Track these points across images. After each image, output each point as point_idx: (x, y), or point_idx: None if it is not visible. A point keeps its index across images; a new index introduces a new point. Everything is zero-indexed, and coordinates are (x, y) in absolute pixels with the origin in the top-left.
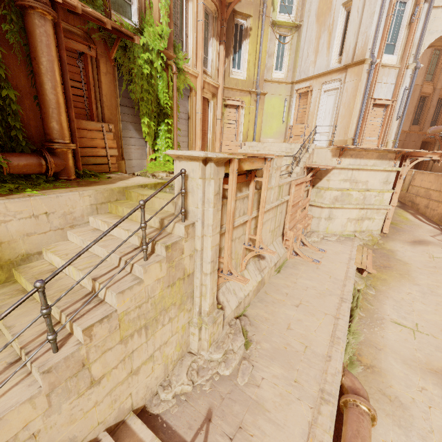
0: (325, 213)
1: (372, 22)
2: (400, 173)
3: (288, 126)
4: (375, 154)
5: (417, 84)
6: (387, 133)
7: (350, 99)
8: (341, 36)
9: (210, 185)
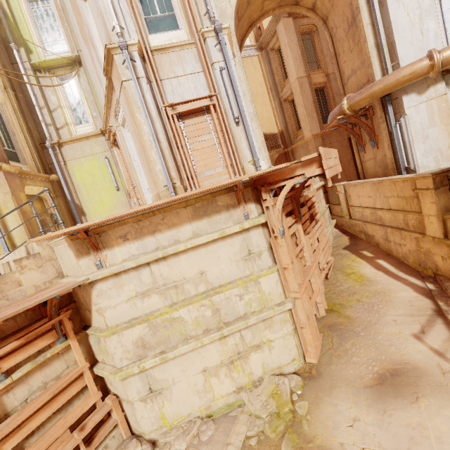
0: (134, 386)
1: None
2: (268, 225)
3: (126, 191)
4: (184, 211)
5: (300, 77)
6: (234, 153)
7: (132, 122)
8: None
9: None
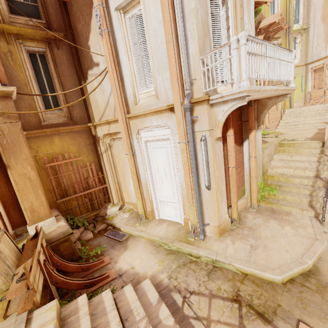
0: None
1: None
2: None
3: (306, 92)
4: None
5: None
6: None
7: None
8: None
9: None
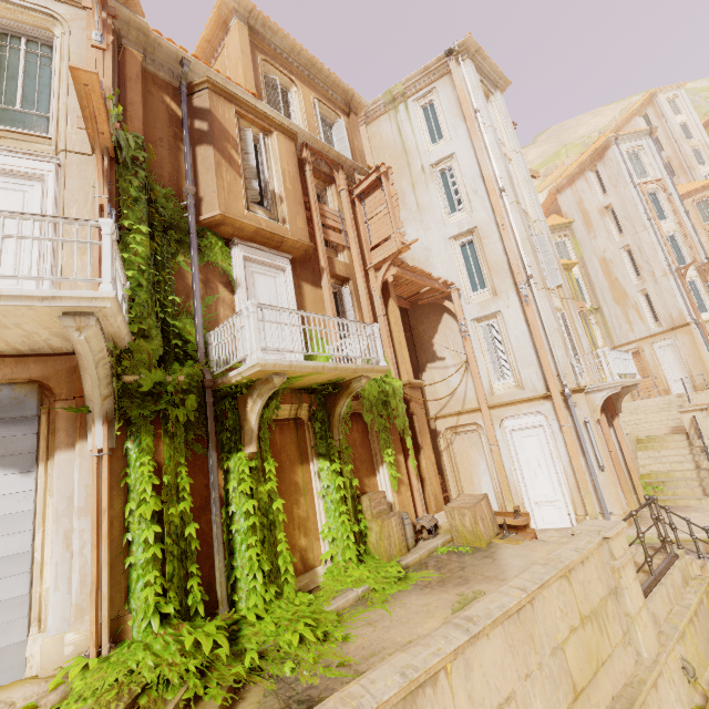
0: None
1: (677, 300)
2: None
3: None
4: None
5: None
6: None
7: (692, 350)
8: (649, 310)
9: (707, 420)
